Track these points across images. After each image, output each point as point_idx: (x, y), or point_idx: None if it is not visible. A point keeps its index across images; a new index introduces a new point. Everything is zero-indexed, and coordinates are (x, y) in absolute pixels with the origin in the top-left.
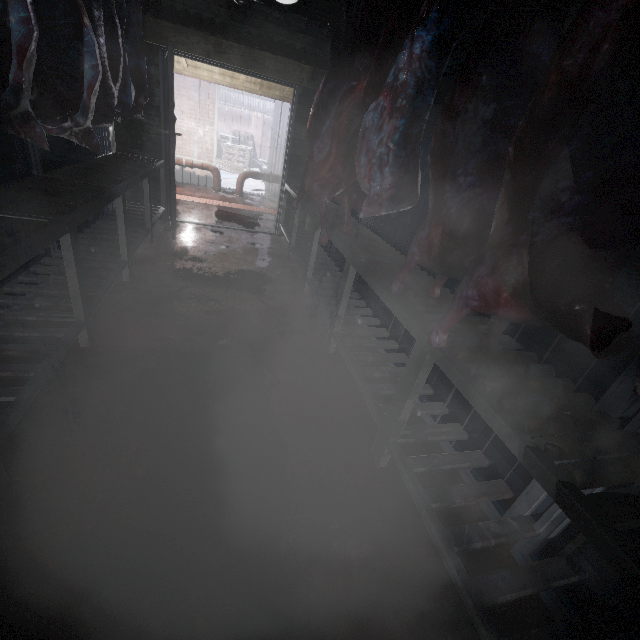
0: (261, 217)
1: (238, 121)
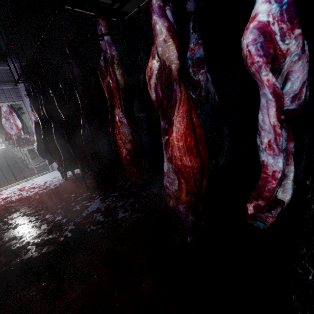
0: (4, 150)
1: None
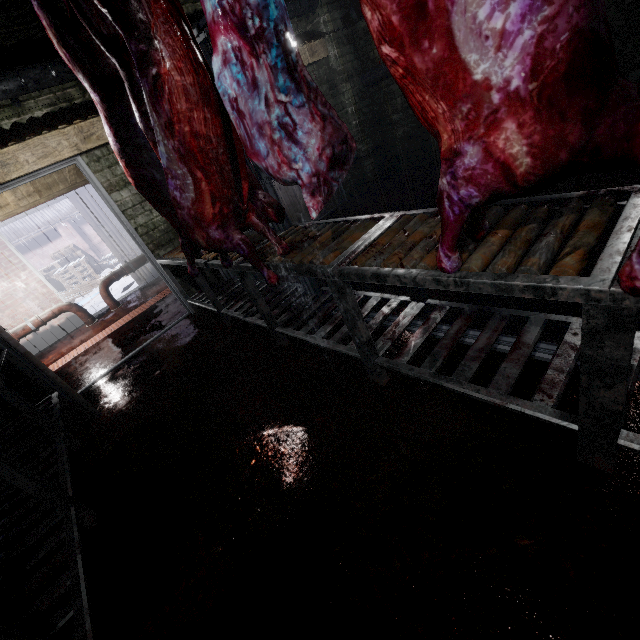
0: (159, 309)
1: (48, 244)
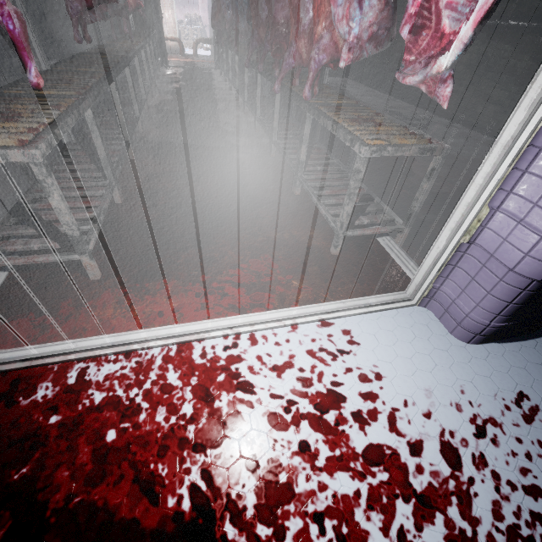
0: (209, 64)
1: (188, 6)
